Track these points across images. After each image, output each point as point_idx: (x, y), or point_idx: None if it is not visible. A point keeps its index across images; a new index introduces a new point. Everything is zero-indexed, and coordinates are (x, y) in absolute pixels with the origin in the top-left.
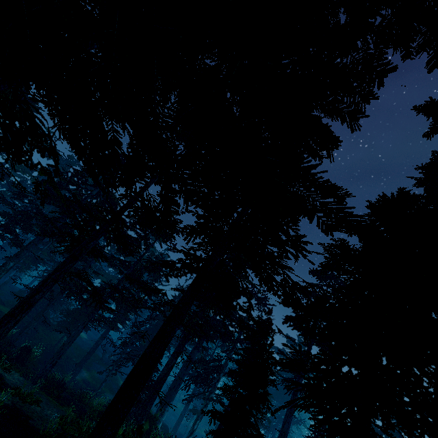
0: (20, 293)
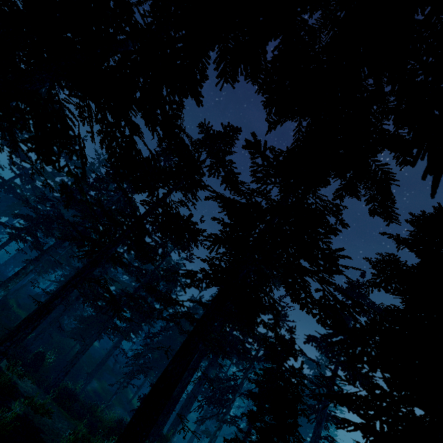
0: (37, 297)
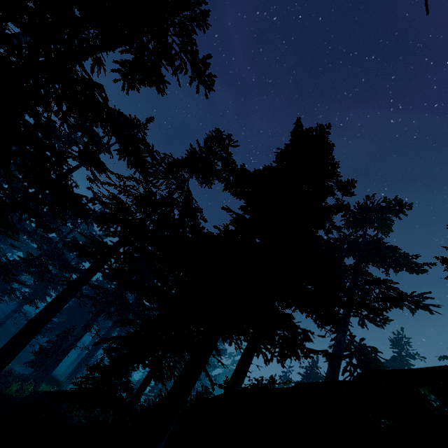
0: None
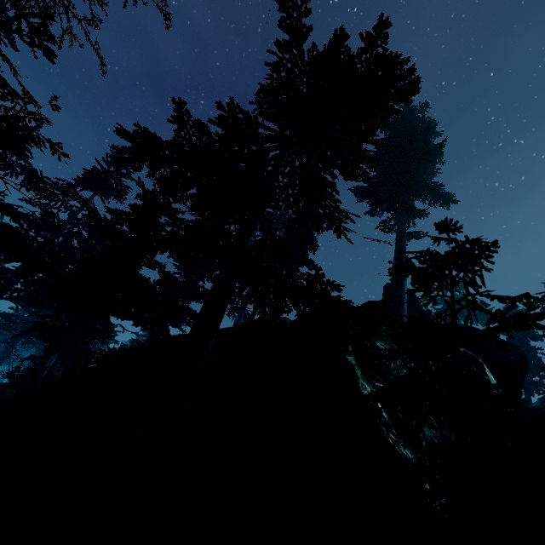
0: None
